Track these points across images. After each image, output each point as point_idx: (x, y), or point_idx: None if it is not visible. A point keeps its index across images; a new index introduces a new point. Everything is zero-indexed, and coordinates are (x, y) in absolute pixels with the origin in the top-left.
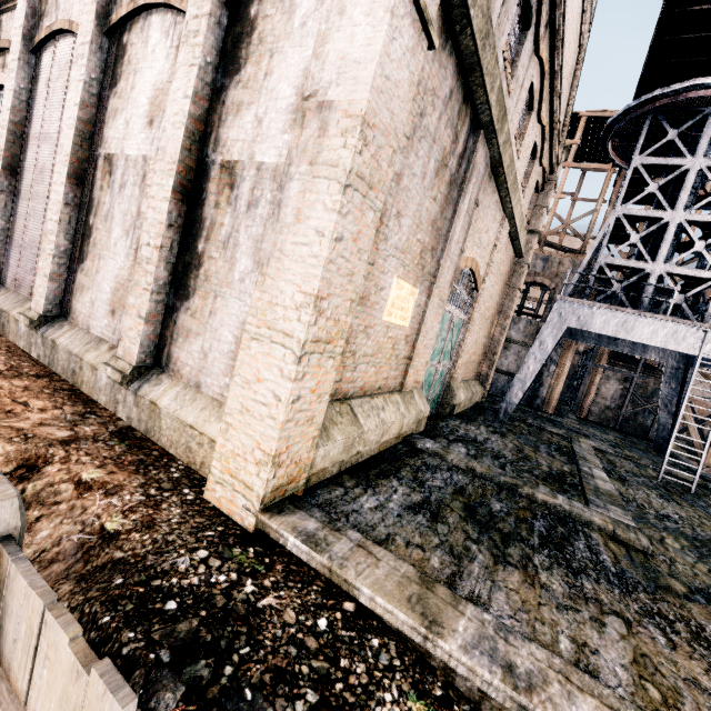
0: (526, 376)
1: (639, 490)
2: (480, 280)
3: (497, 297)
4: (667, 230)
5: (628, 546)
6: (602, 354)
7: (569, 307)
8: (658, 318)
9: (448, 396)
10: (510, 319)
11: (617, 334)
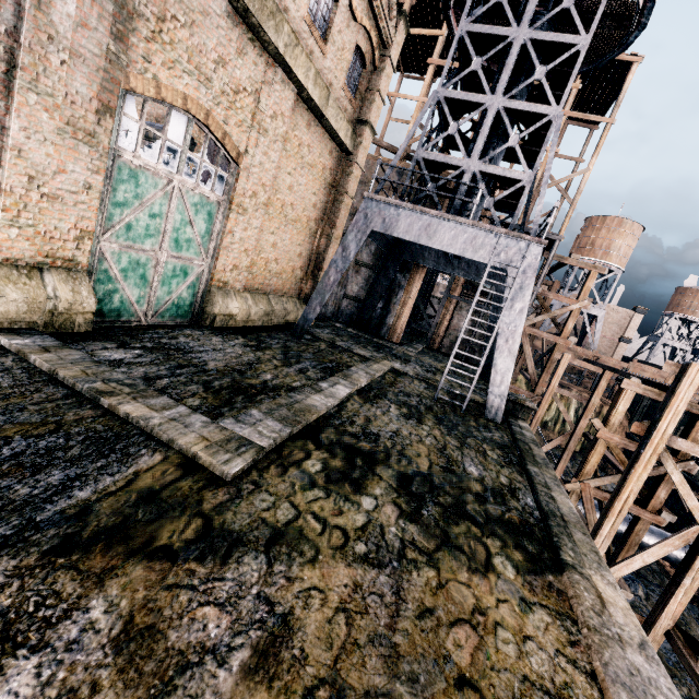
0: (326, 288)
1: (381, 408)
2: (236, 147)
3: (311, 196)
4: (485, 119)
5: (197, 472)
6: (457, 285)
7: (376, 206)
8: (460, 221)
9: (208, 303)
10: (339, 230)
11: (419, 240)
